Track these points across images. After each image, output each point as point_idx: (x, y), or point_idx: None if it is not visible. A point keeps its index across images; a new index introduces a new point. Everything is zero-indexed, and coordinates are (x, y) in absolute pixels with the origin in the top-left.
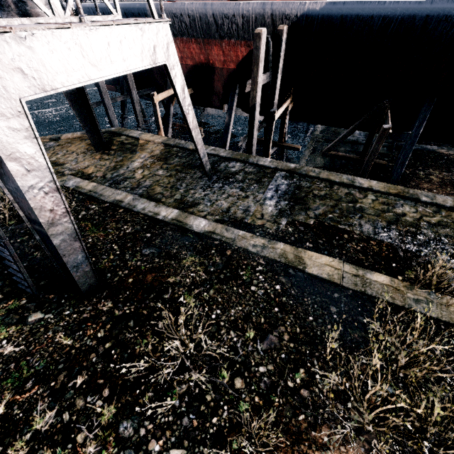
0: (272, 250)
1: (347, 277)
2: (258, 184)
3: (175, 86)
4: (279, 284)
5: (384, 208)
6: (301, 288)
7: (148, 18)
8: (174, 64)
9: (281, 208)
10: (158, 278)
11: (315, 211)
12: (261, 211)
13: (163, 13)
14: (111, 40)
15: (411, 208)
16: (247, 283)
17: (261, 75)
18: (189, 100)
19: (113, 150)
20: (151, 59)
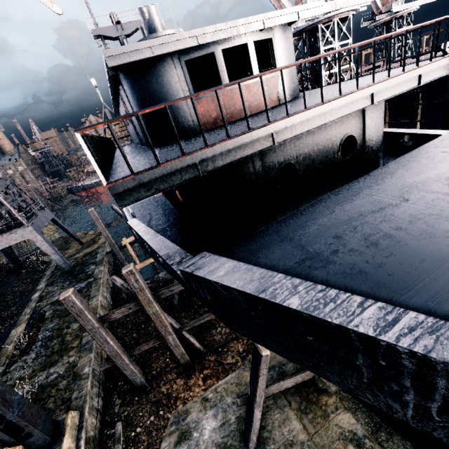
0: (24, 316)
1: (10, 340)
2: (76, 283)
3: (35, 243)
4: (4, 330)
5: (72, 320)
6: (3, 335)
7: (33, 222)
8: (36, 236)
9: (58, 300)
10: (3, 310)
11: (60, 307)
12: (54, 297)
13: (28, 224)
14: (2, 240)
15: (76, 326)
16: (3, 324)
17: (101, 225)
18: (47, 245)
19: (86, 245)
20: (21, 239)
